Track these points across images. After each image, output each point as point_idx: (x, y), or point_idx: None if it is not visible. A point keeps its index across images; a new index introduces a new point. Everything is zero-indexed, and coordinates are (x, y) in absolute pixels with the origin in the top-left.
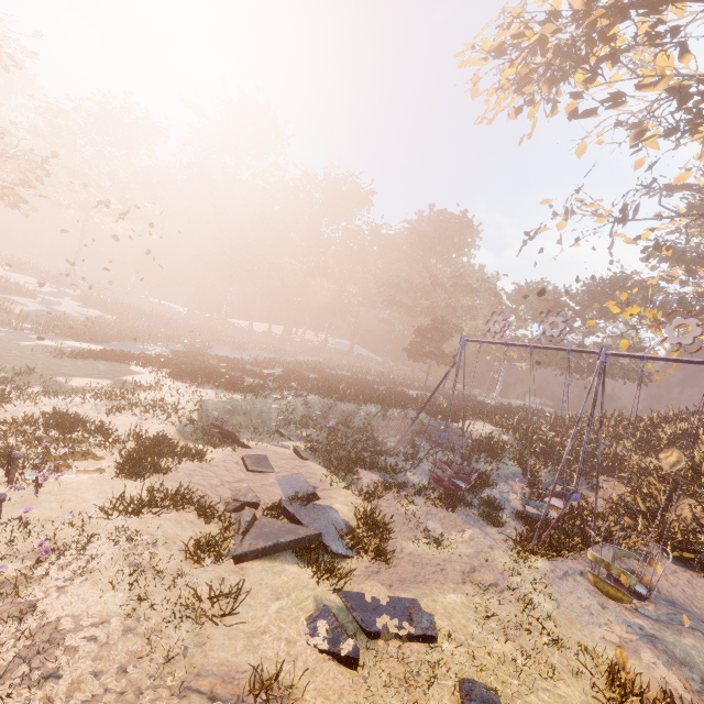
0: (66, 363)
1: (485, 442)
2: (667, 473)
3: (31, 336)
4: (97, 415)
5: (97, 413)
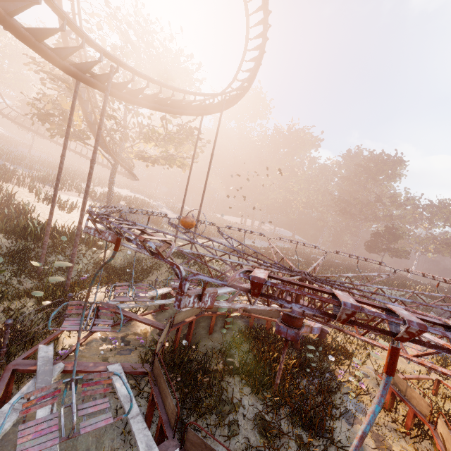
0: (233, 258)
1: None
2: None
3: (183, 236)
4: None
5: None
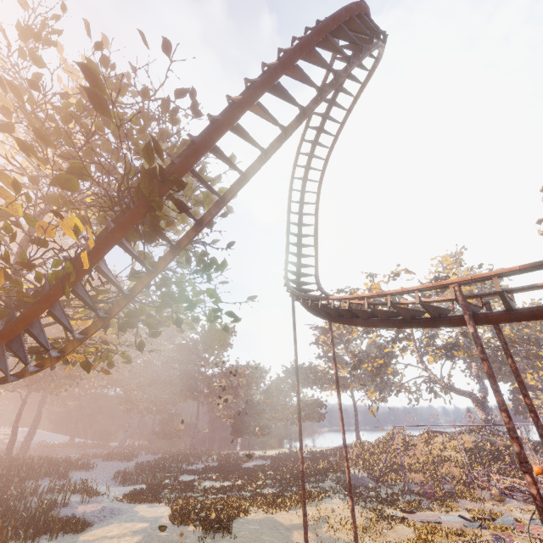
0: (249, 536)
1: (377, 476)
2: (429, 461)
3: None
4: (381, 542)
5: (385, 538)
